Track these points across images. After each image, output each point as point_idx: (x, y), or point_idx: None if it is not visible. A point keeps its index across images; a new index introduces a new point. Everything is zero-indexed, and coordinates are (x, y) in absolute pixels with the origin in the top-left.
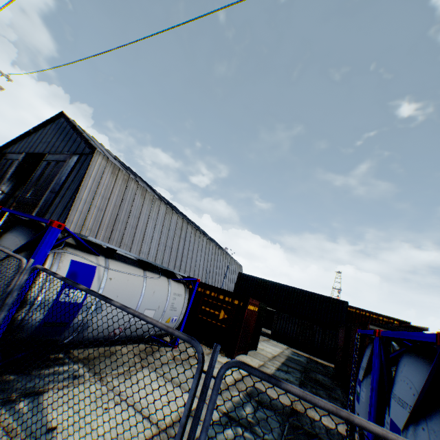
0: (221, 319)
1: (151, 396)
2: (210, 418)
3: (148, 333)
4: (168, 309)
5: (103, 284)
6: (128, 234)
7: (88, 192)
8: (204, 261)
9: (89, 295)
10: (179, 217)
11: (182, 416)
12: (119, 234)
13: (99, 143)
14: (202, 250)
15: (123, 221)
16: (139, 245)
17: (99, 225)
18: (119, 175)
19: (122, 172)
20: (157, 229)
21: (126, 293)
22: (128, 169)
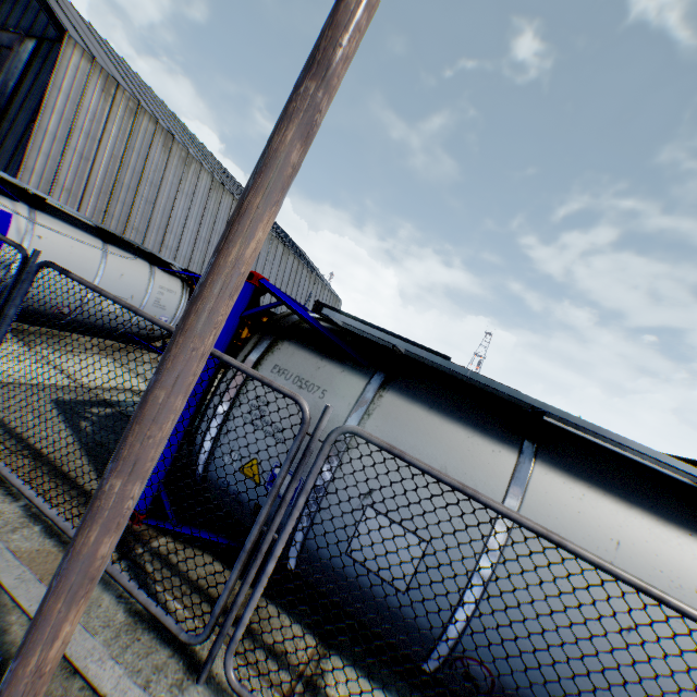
0: (244, 338)
1: (91, 371)
2: (21, 300)
3: (120, 328)
4: (150, 303)
5: (28, 241)
6: (141, 211)
7: (58, 121)
8: (276, 281)
9: (6, 249)
10: (235, 200)
11: (3, 300)
12: (123, 208)
13: (84, 22)
14: (274, 263)
15: (130, 188)
16: (160, 233)
17: (85, 187)
18: (118, 99)
19: (123, 94)
20: (193, 214)
21: (71, 264)
22: (146, 92)
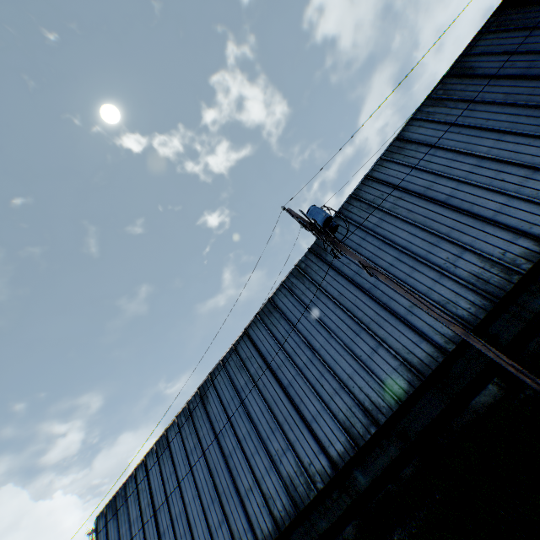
0: None
1: None
2: None
3: None
4: None
5: None
6: None
7: None
8: None
9: None
10: None
11: None
12: None
13: None
14: None
15: None
16: None
17: None
18: None
19: None
20: None
21: None
22: None
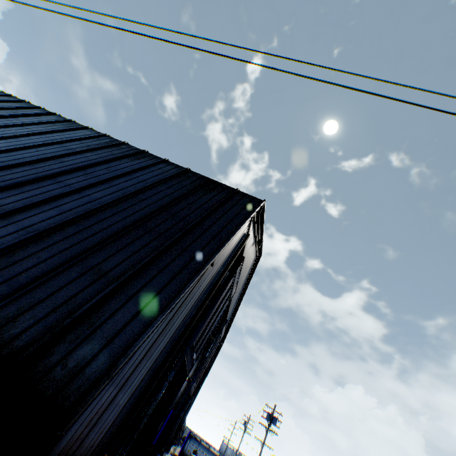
0: None
1: None
2: None
3: None
4: None
5: None
6: None
7: None
8: None
9: None
10: None
11: None
12: None
13: None
14: None
15: None
16: None
17: None
18: None
19: None
20: None
21: None
22: None
